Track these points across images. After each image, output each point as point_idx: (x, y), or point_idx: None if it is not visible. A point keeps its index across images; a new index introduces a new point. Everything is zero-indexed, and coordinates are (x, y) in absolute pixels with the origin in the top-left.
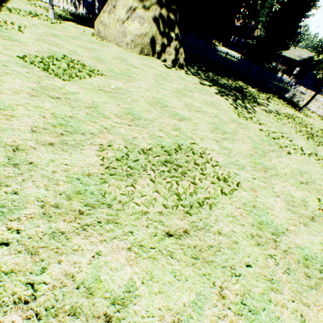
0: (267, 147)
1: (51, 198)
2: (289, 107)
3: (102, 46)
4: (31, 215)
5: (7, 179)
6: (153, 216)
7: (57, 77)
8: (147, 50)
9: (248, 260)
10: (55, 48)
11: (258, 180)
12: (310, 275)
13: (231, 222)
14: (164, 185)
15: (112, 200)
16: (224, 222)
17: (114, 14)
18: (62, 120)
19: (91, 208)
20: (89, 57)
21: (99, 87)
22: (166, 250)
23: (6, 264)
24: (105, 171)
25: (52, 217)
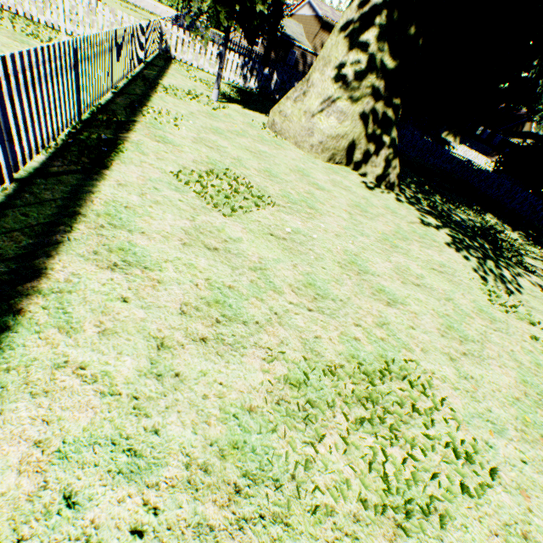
0: None
1: (199, 449)
2: None
3: (275, 147)
4: (173, 481)
5: (147, 403)
6: (343, 521)
7: (215, 210)
8: (339, 156)
9: None
10: (215, 154)
11: (531, 467)
12: None
13: None
14: (363, 454)
15: (282, 471)
16: None
17: (302, 104)
18: (218, 292)
19: (251, 483)
20: (257, 169)
21: (269, 228)
22: None
23: None
24: (273, 407)
25: (199, 490)
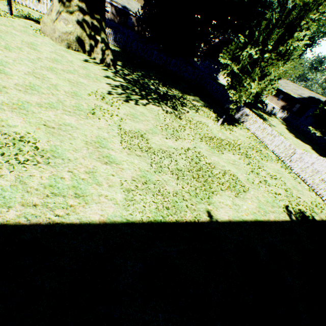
0: (69, 109)
1: None
2: (212, 119)
3: (30, 35)
4: None
5: None
6: None
7: None
8: (75, 46)
9: None
10: None
11: None
12: None
13: None
14: None
15: None
16: None
17: (51, 16)
18: None
19: None
20: None
21: None
22: None
23: None
24: None
25: None
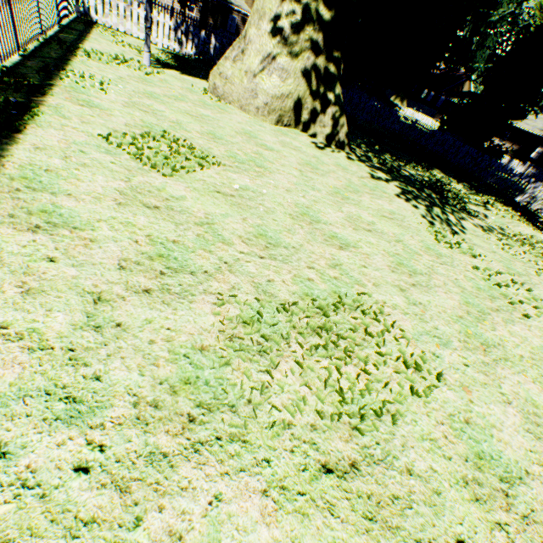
0: (488, 302)
1: (148, 389)
2: (524, 222)
3: (219, 111)
4: (119, 420)
5: (86, 353)
6: (301, 431)
7: (154, 171)
8: (287, 118)
9: (459, 529)
10: (151, 118)
11: (472, 368)
12: None
13: (429, 452)
14: (318, 374)
15: (237, 398)
16: (417, 451)
17: (242, 63)
18: (162, 247)
19: (206, 411)
20: (200, 132)
21: (215, 186)
22: (323, 498)
23: (86, 507)
24: (226, 344)
25: (150, 424)
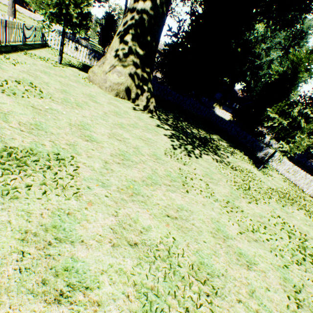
0: (167, 181)
1: None
2: (250, 163)
3: (84, 85)
4: None
5: None
6: None
7: (1, 92)
8: (122, 94)
9: None
10: (31, 78)
11: (110, 198)
12: (49, 283)
13: (19, 215)
14: None
15: None
16: (10, 213)
17: (102, 68)
18: None
19: None
20: (57, 88)
21: (35, 105)
22: None
23: None
24: None
25: None
